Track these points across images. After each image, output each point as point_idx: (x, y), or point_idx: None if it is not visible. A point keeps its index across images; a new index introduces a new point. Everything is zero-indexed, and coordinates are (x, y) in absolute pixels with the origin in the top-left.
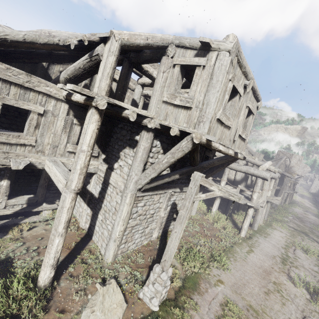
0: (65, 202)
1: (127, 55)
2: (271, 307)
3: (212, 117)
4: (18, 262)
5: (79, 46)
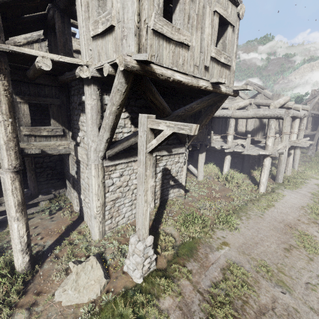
0: (5, 184)
1: (54, 2)
2: (292, 264)
3: (138, 26)
4: (9, 251)
5: None
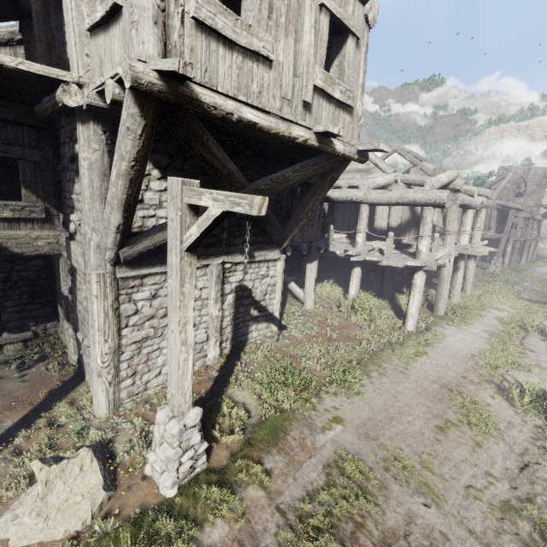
0: None
1: None
2: (446, 454)
3: (162, 8)
4: None
5: None
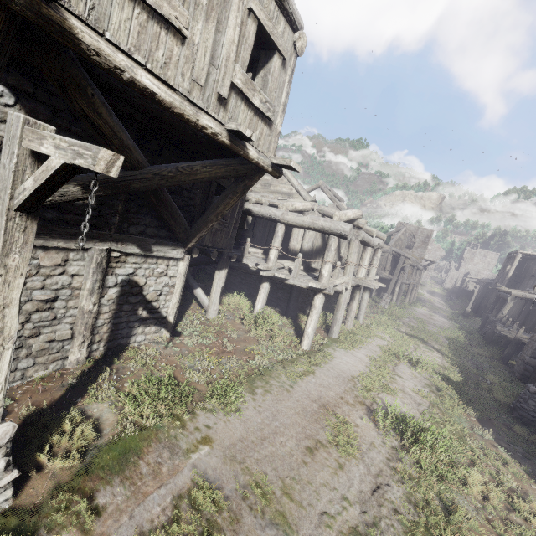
0: None
1: None
2: (309, 478)
3: None
4: None
5: None
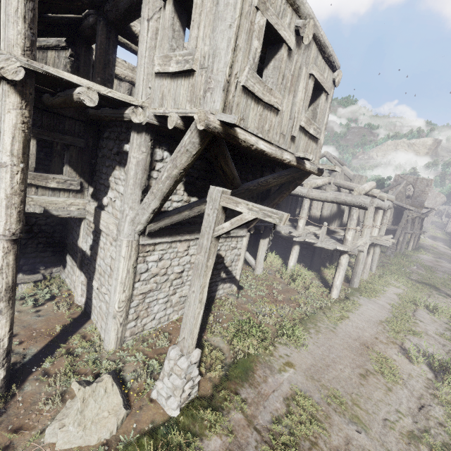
0: None
1: (101, 10)
2: (369, 395)
3: (228, 80)
4: None
5: None
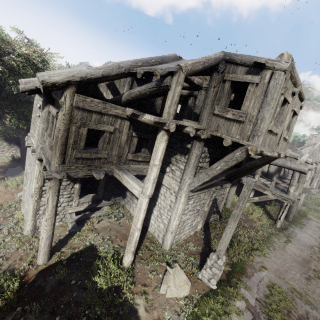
0: (142, 205)
1: None
2: (313, 290)
3: (265, 130)
4: (100, 248)
5: (145, 74)
